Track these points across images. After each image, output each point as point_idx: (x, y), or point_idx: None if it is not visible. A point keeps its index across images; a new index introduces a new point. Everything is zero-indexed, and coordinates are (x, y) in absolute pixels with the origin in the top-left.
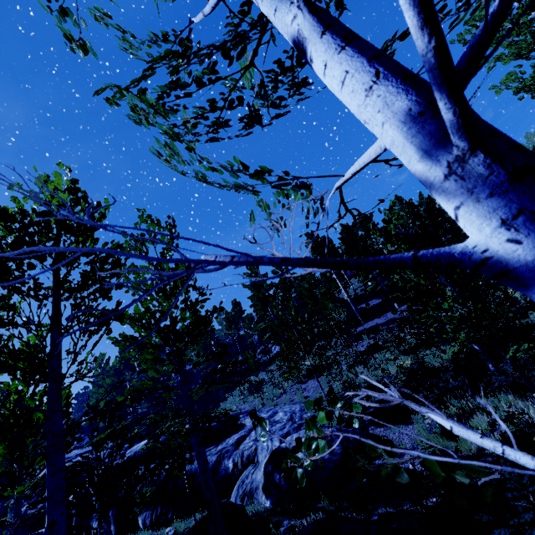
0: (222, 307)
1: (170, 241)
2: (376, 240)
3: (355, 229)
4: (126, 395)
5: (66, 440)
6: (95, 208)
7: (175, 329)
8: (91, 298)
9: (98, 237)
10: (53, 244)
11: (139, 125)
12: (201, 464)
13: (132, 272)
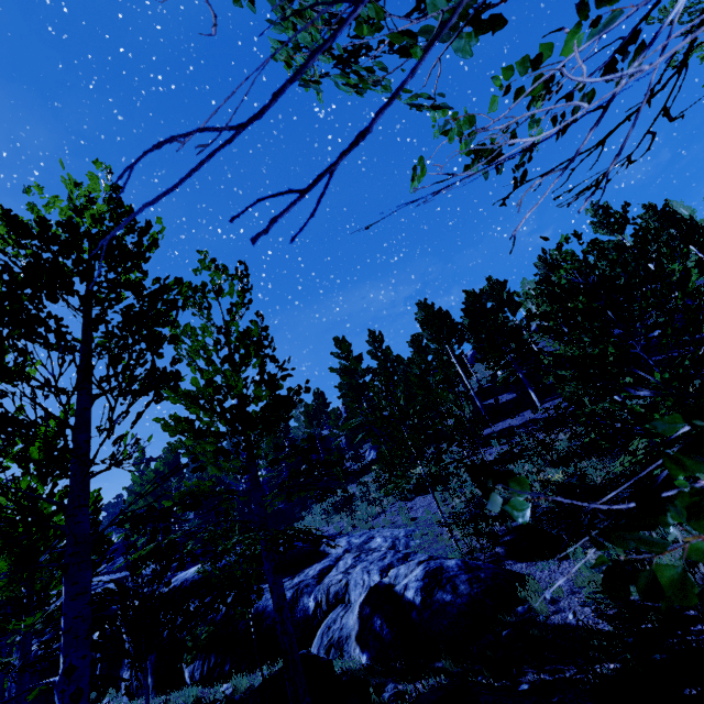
0: (309, 387)
1: (240, 294)
2: (511, 314)
3: (484, 298)
4: (176, 499)
5: (92, 558)
6: (144, 230)
7: (247, 412)
8: (135, 350)
9: (146, 270)
10: (85, 269)
11: (236, 3)
12: (276, 599)
13: (188, 335)
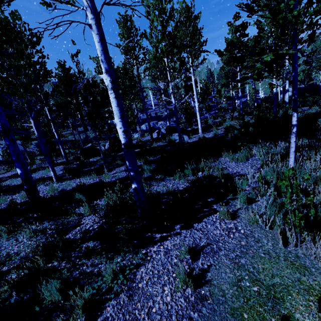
0: None
1: None
2: None
3: None
4: None
5: None
6: None
7: None
8: None
9: None
10: None
11: None
12: None
13: None
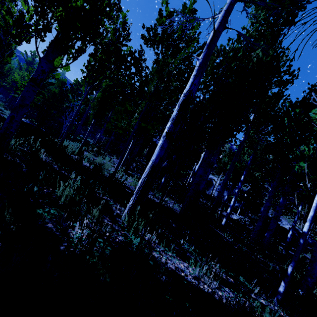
0: None
1: None
2: None
3: None
4: None
5: None
6: None
7: None
8: None
9: None
10: None
11: None
12: None
13: None
